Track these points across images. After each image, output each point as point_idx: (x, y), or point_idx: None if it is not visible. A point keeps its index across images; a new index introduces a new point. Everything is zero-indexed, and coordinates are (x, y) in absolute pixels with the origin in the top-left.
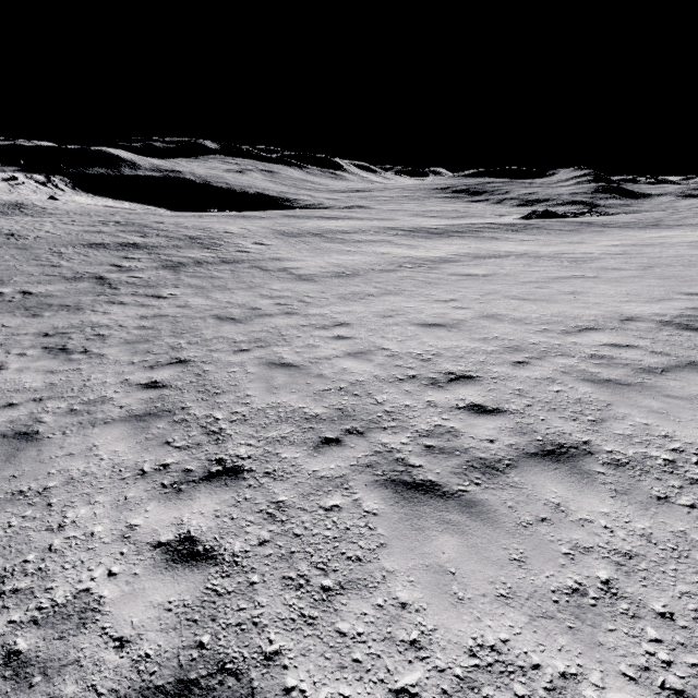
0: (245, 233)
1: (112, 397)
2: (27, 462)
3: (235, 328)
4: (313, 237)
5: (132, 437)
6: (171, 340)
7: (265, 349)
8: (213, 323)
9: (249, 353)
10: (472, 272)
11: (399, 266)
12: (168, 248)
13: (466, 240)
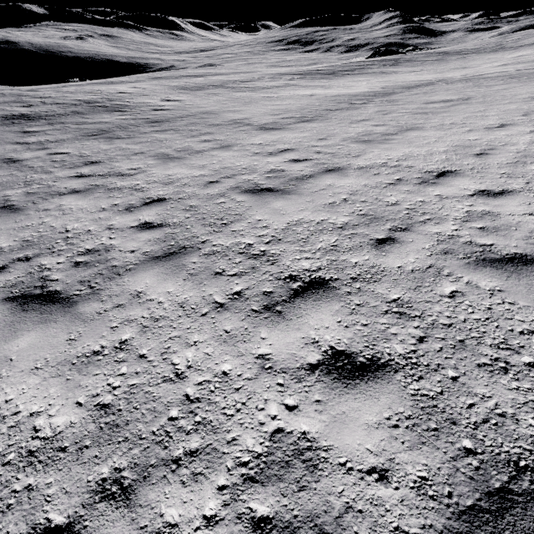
0: (143, 92)
1: (306, 433)
2: None
3: (296, 204)
4: (217, 88)
5: None
6: (226, 241)
7: (418, 233)
8: (248, 200)
9: (407, 246)
10: (441, 98)
11: (350, 103)
12: (68, 115)
13: (363, 76)
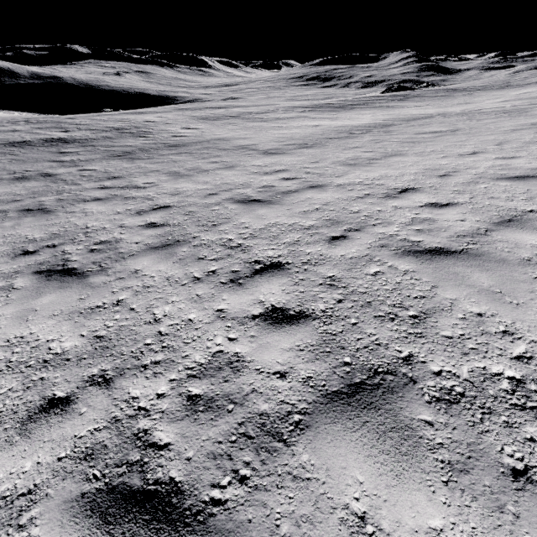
0: (167, 121)
1: (238, 353)
2: None
3: (276, 211)
4: (233, 118)
5: (413, 468)
6: (212, 237)
7: (366, 232)
8: (238, 208)
9: (354, 241)
10: (432, 129)
11: (350, 133)
12: (99, 139)
13: (370, 110)
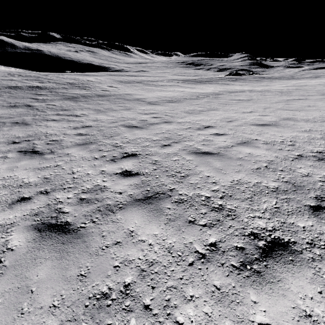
0: (100, 81)
1: (105, 185)
2: (83, 257)
3: (143, 132)
4: (138, 83)
5: (156, 220)
6: (108, 141)
7: (180, 144)
8: (125, 129)
9: (172, 147)
10: (239, 98)
11: (197, 97)
12: (60, 88)
13: (214, 85)
